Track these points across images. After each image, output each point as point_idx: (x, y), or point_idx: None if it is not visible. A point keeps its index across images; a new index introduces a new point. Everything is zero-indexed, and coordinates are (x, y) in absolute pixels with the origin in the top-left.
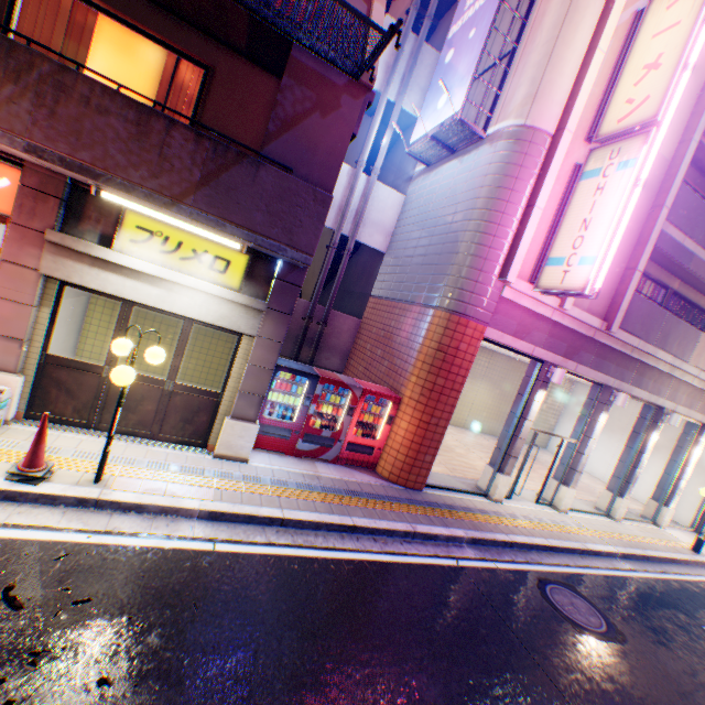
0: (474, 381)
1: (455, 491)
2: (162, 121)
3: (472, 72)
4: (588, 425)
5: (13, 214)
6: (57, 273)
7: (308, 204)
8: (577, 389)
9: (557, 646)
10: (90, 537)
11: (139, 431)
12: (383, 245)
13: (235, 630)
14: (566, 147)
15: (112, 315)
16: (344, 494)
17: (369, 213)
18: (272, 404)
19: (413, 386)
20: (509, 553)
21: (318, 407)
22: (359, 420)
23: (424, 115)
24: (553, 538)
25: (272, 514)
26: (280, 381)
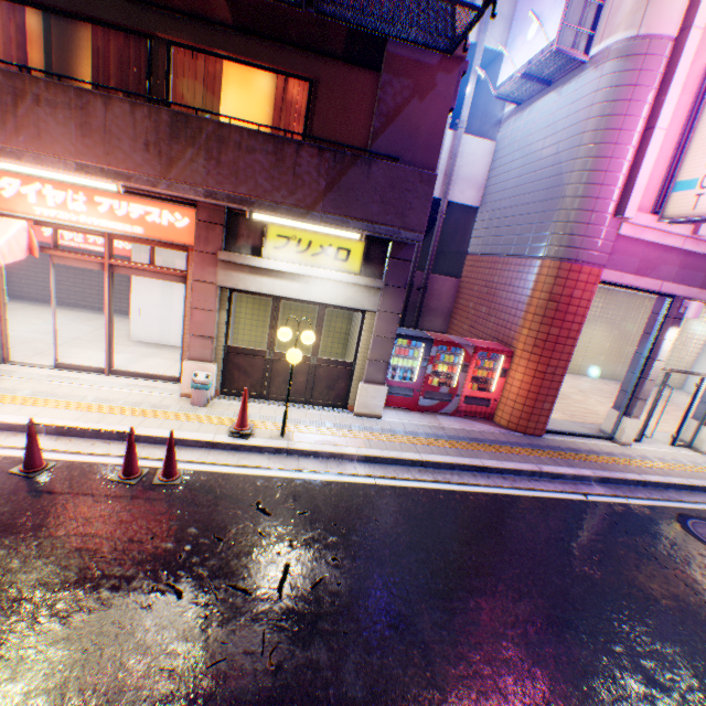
0: (586, 326)
1: (576, 437)
2: (292, 146)
3: None
4: None
5: (195, 244)
6: (228, 284)
7: (415, 187)
8: None
9: (701, 569)
10: (291, 473)
11: (296, 398)
12: (476, 199)
13: (408, 536)
14: (694, 47)
15: (253, 308)
16: (468, 441)
17: (458, 169)
18: (393, 368)
19: (525, 338)
20: (642, 491)
21: (434, 367)
22: (473, 375)
23: (511, 50)
24: (694, 478)
25: (413, 458)
26: (398, 348)
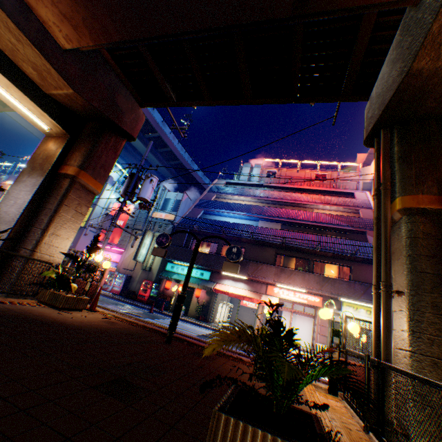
0: None
1: None
2: (352, 282)
3: None
4: None
5: (321, 306)
6: (331, 318)
7: None
8: None
9: None
10: None
11: None
12: None
13: None
14: None
15: None
16: None
17: None
18: None
19: None
20: None
21: None
22: None
23: None
24: None
25: None
26: None
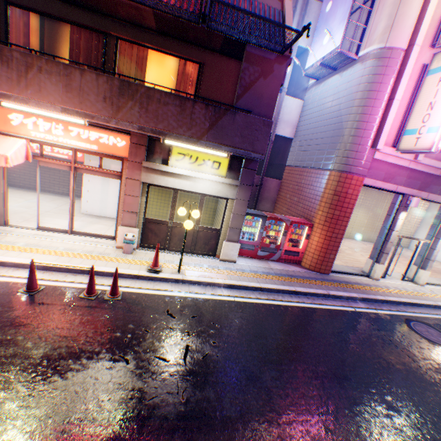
0: (354, 209)
1: (348, 275)
2: (190, 102)
3: (346, 18)
4: (438, 231)
5: (128, 157)
6: (147, 181)
7: (260, 128)
8: (431, 208)
9: (418, 348)
10: (185, 294)
11: (185, 250)
12: (291, 134)
13: (255, 330)
14: (415, 56)
15: (158, 195)
16: (287, 276)
17: (281, 116)
18: (243, 233)
19: (320, 216)
20: (385, 306)
21: (267, 232)
22: (289, 238)
23: (314, 49)
24: (414, 299)
25: (255, 285)
26: (246, 221)
